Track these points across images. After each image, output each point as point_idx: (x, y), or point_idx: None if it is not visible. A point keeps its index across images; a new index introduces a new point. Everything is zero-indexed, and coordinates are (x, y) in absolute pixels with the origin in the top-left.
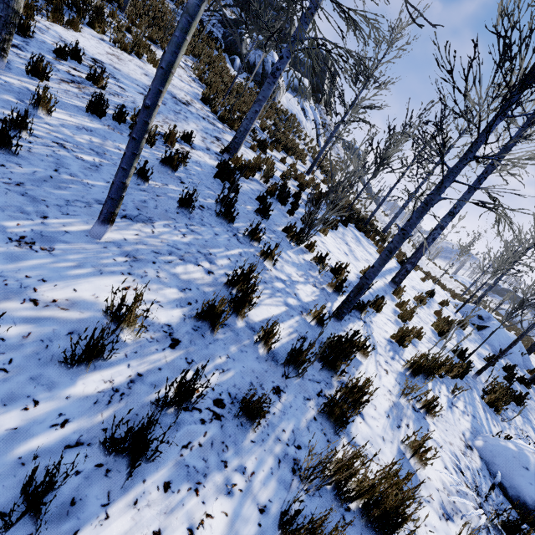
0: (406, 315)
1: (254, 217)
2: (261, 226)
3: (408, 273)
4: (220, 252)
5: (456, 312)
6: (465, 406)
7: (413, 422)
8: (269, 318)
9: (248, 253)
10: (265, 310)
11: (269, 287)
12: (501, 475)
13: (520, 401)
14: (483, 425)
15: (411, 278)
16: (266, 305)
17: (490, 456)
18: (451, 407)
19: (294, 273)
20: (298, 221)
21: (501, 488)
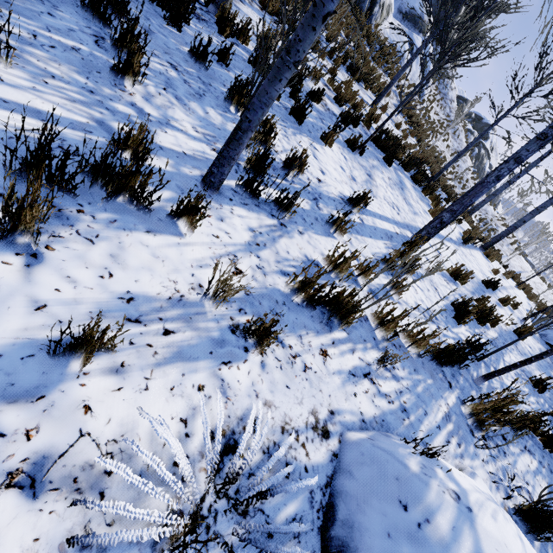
0: (393, 261)
1: (182, 57)
2: (183, 67)
3: (442, 227)
4: (22, 21)
5: (524, 319)
6: (399, 392)
7: (196, 337)
8: (16, 102)
9: (99, 59)
10: (23, 96)
11: (92, 97)
12: (345, 495)
13: (552, 444)
14: (415, 429)
15: (471, 260)
16: (39, 97)
17: (354, 460)
18: (357, 376)
19: (188, 124)
20: (283, 108)
21: (327, 517)
